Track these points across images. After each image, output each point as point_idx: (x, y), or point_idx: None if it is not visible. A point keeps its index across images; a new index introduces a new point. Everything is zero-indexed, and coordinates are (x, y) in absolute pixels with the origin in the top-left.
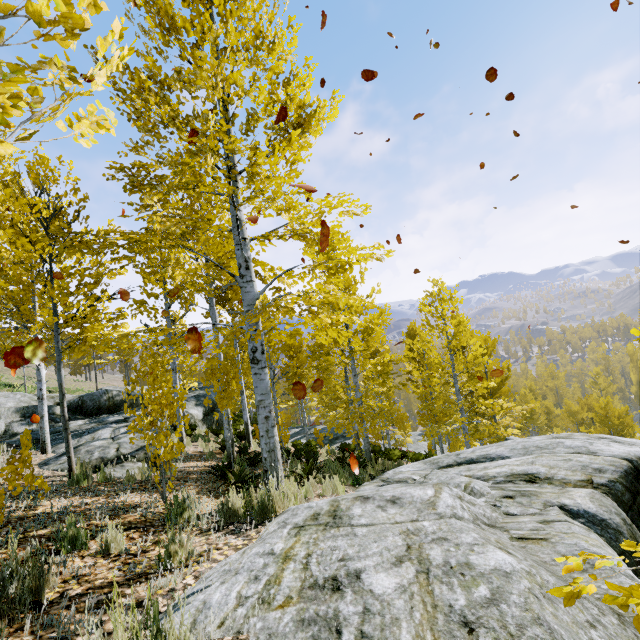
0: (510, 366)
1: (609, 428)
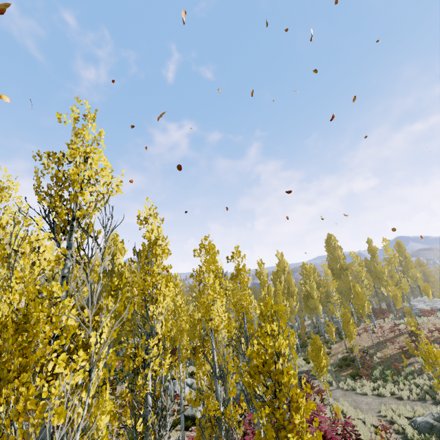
0: None
1: None
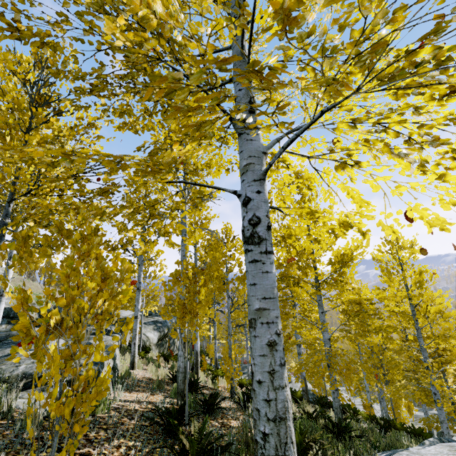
0: None
1: None
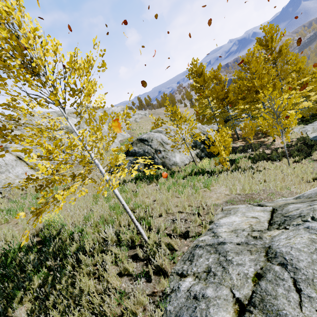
0: None
1: None
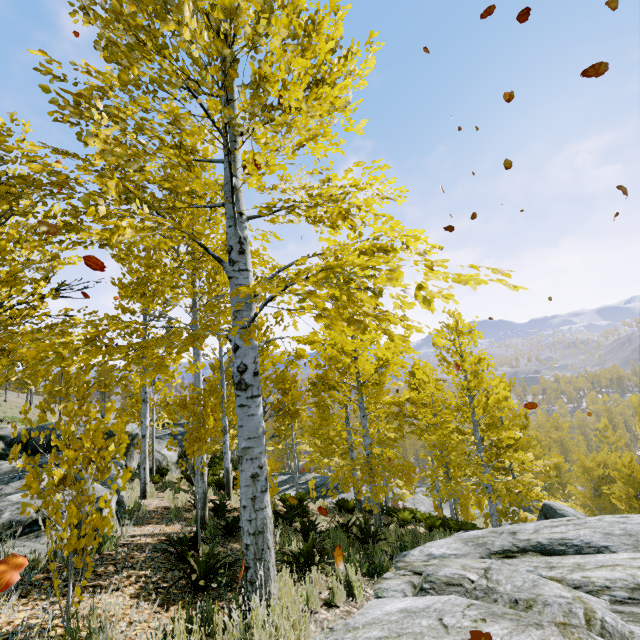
0: (527, 413)
1: (635, 489)
